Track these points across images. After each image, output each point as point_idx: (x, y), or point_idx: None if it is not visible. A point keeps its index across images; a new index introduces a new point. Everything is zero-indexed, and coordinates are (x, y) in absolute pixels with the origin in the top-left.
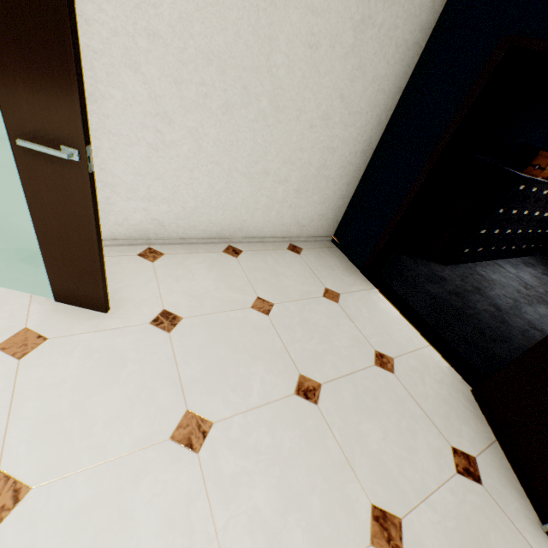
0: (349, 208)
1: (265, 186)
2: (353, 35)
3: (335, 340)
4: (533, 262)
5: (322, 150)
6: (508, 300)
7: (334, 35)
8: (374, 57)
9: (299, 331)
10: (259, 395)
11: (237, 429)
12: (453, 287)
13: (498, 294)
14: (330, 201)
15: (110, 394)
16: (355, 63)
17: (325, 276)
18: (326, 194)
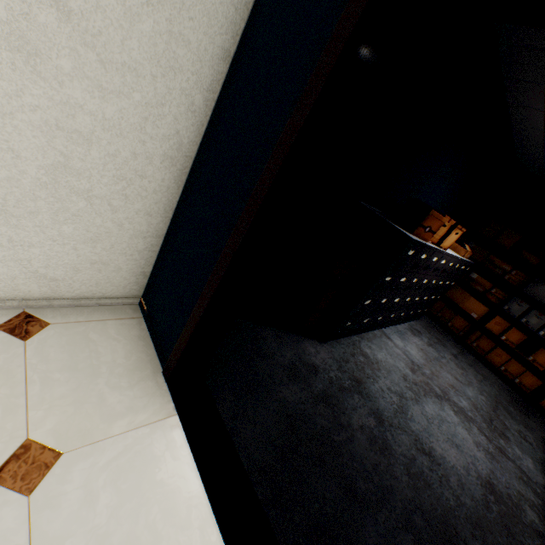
0: (162, 254)
1: None
2: None
3: None
4: (419, 328)
5: (45, 129)
6: (393, 396)
7: None
8: None
9: None
10: None
11: None
12: (325, 384)
13: (383, 387)
14: (115, 239)
15: None
16: None
17: (58, 397)
18: (98, 226)
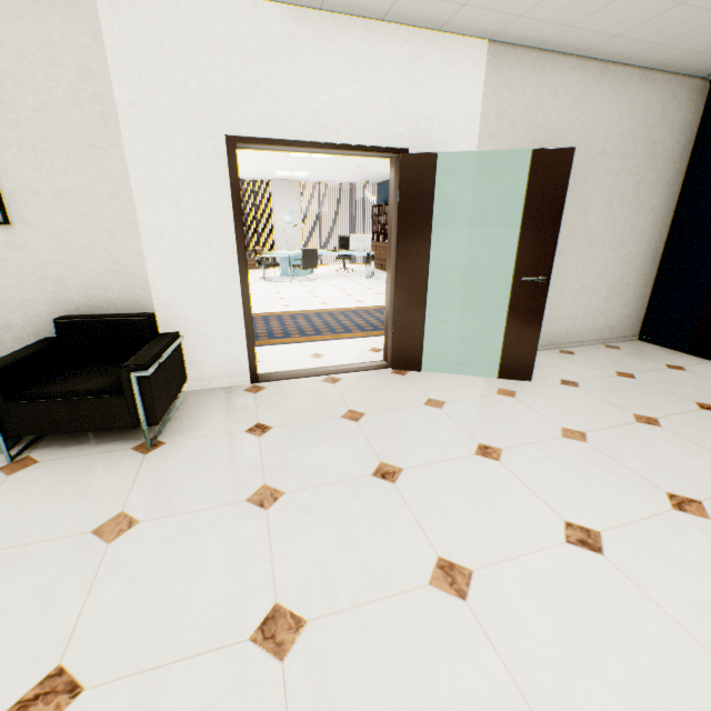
0: (650, 306)
1: (583, 298)
2: (632, 191)
3: (705, 388)
4: None
5: (620, 264)
6: None
7: (620, 195)
8: (648, 198)
9: (669, 385)
10: (674, 409)
11: (675, 420)
12: None
13: None
14: (632, 303)
15: (578, 408)
16: (636, 205)
17: (657, 358)
18: (627, 297)
